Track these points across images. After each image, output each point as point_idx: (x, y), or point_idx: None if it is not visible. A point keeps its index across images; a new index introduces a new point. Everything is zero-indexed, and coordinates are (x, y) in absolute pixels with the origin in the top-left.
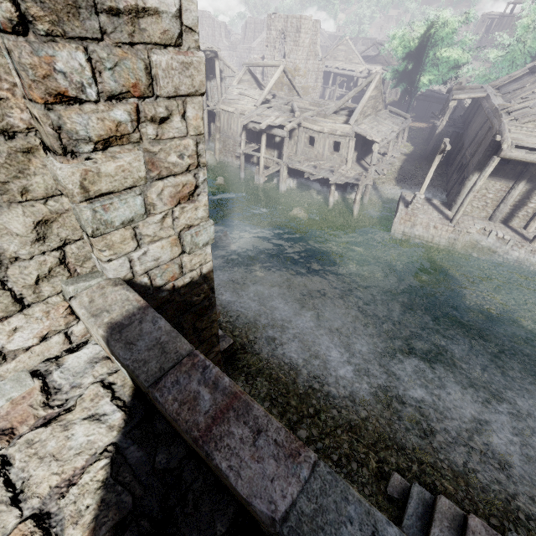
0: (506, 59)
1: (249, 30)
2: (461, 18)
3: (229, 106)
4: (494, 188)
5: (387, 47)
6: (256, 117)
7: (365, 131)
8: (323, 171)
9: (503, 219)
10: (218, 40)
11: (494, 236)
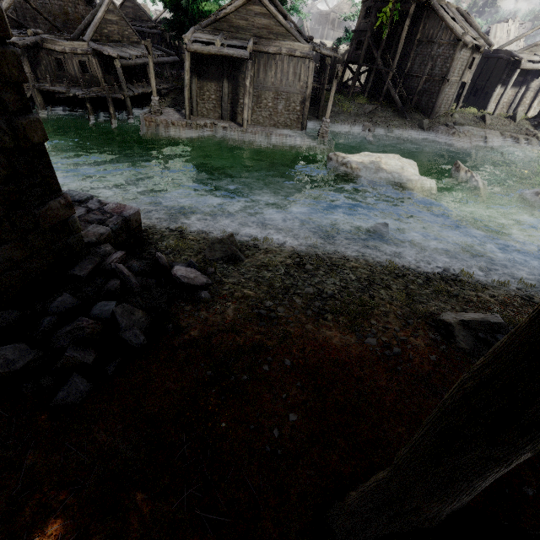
0: None
1: None
2: None
3: None
4: (212, 89)
5: None
6: None
7: (101, 47)
8: (74, 89)
9: (231, 117)
10: None
11: (221, 127)
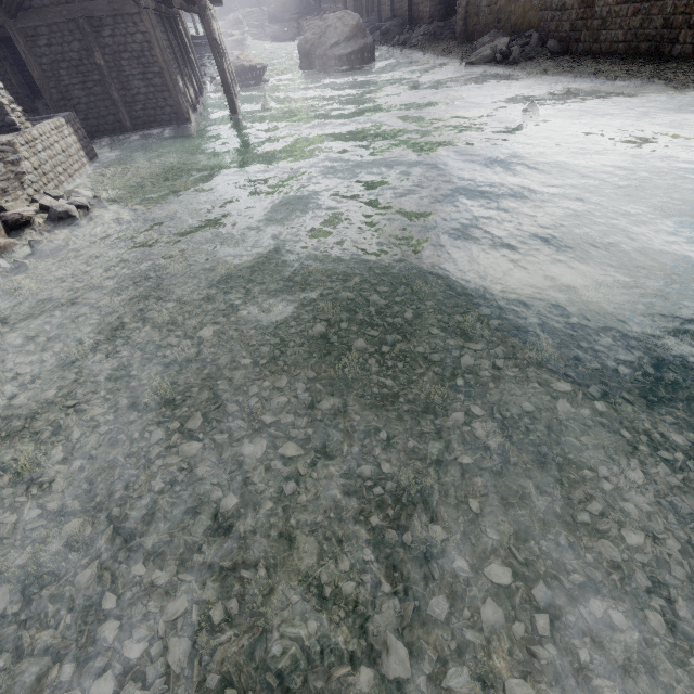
0: None
1: None
2: None
3: None
4: None
5: None
6: None
7: None
8: None
9: None
10: None
11: None
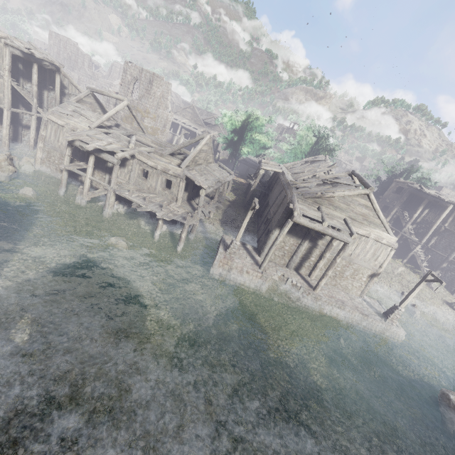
0: (292, 152)
1: (114, 71)
2: (267, 119)
3: (59, 119)
4: (289, 242)
5: (220, 120)
6: (86, 137)
7: (194, 176)
8: (152, 204)
9: (296, 267)
10: (80, 66)
11: (290, 282)
